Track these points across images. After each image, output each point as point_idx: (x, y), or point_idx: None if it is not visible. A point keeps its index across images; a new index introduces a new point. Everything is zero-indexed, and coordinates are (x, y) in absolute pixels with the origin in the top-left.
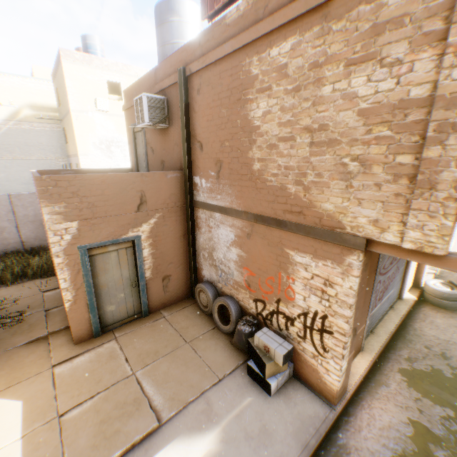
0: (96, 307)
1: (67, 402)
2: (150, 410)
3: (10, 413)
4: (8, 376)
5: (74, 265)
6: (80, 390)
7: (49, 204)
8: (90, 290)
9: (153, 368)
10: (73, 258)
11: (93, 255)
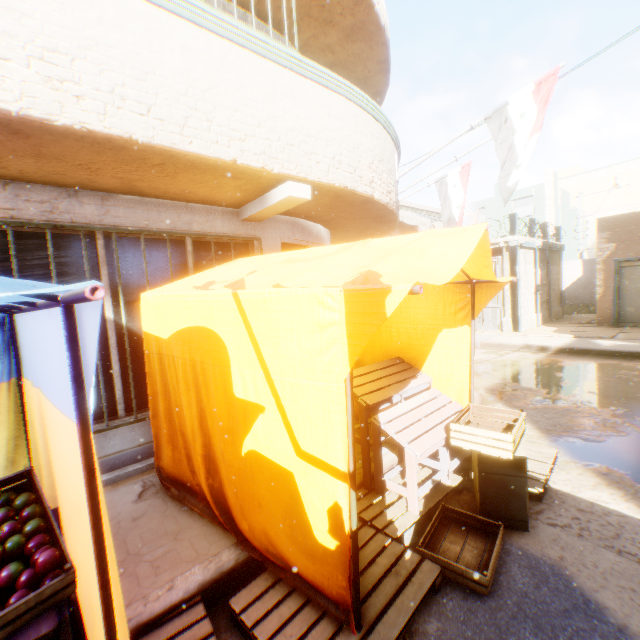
0: (615, 303)
1: (574, 330)
2: (609, 335)
3: (551, 328)
4: (557, 325)
5: (605, 272)
6: (583, 330)
7: (598, 233)
8: (613, 290)
9: (631, 333)
10: (606, 267)
11: (621, 267)
